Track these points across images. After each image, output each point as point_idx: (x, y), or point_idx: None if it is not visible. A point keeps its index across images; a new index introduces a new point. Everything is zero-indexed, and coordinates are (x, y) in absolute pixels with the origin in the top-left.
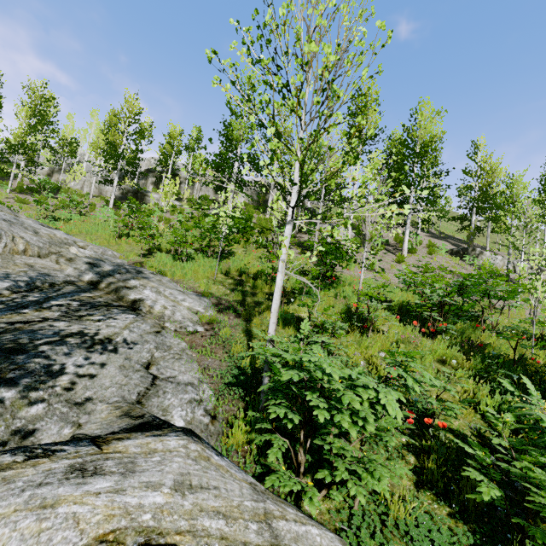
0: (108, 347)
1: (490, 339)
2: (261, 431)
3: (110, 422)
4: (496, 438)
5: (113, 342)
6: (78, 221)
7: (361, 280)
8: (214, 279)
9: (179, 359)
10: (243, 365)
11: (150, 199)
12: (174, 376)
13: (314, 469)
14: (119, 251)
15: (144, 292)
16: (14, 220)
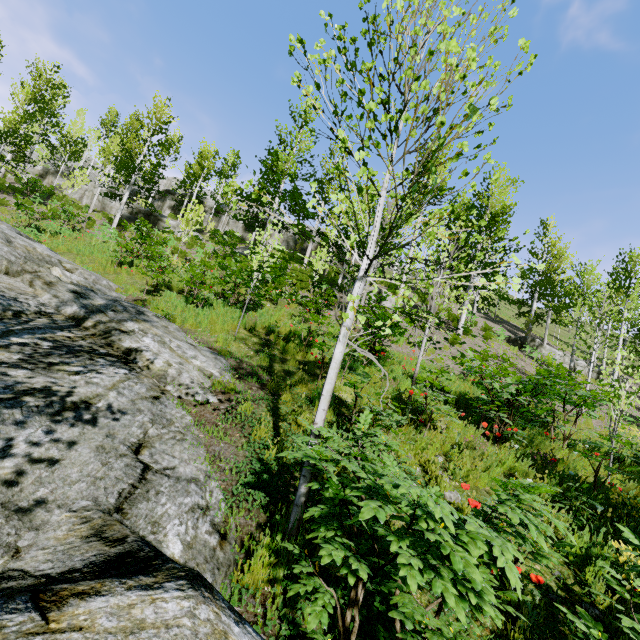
0: (84, 416)
1: (561, 452)
2: (289, 564)
3: (69, 548)
4: (626, 618)
5: (93, 408)
6: (68, 237)
7: (419, 361)
8: (235, 334)
9: (181, 440)
10: (267, 457)
11: (165, 225)
12: (173, 467)
13: (362, 633)
14: (116, 281)
15: (144, 339)
16: None
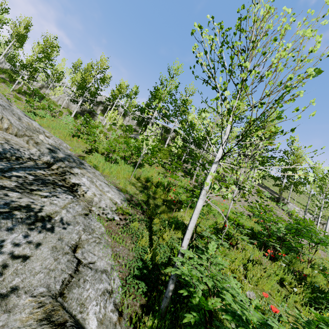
0: (47, 225)
1: (306, 270)
2: None
3: None
4: None
5: (52, 220)
6: (49, 119)
7: (230, 208)
8: (129, 180)
9: (99, 243)
10: (145, 258)
11: (97, 118)
12: (94, 262)
13: None
14: (70, 145)
15: (82, 179)
16: (7, 106)
